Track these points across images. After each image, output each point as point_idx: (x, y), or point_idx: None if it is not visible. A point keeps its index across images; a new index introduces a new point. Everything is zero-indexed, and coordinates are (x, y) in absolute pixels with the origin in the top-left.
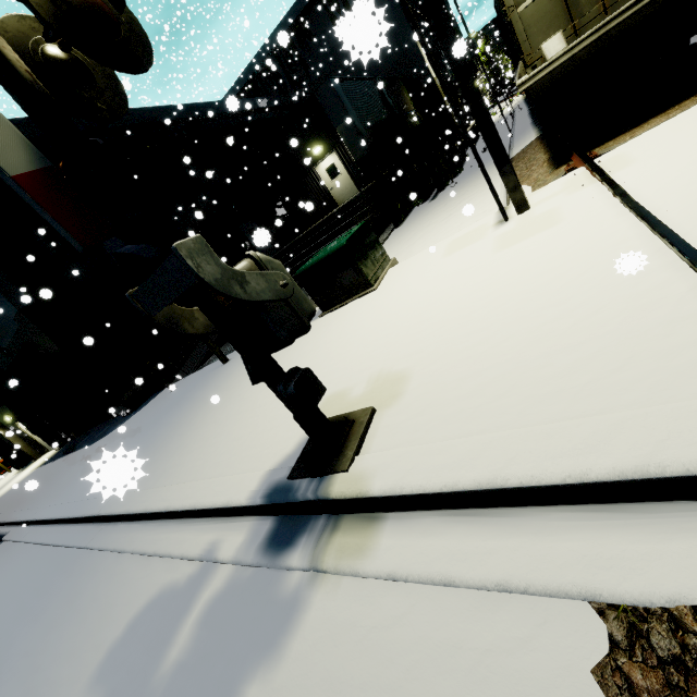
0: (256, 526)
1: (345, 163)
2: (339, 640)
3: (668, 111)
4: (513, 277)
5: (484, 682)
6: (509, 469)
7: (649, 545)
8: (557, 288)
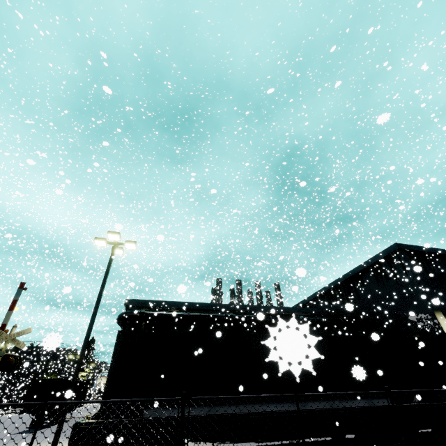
0: None
1: None
2: None
3: None
4: None
5: None
6: None
7: None
8: None
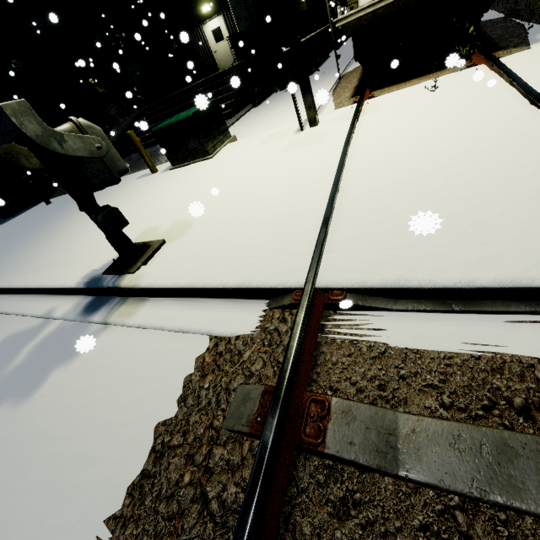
0: (81, 300)
1: (230, 30)
2: (105, 352)
3: (423, 77)
4: (276, 173)
5: (157, 364)
6: (201, 279)
7: (238, 315)
8: (287, 187)
